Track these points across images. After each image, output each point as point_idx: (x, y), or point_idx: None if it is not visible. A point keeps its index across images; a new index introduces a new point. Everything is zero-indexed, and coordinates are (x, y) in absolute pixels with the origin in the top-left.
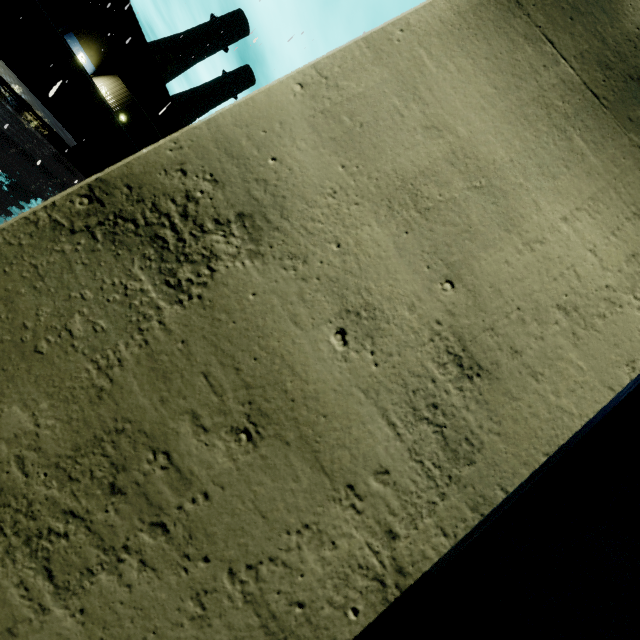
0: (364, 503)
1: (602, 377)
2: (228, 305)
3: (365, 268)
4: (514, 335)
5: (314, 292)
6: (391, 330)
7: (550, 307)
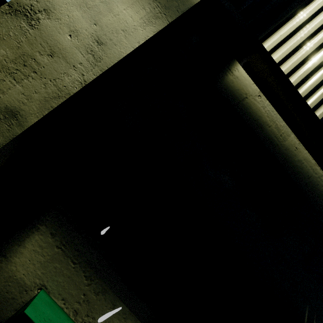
0: (77, 69)
1: (131, 45)
2: (44, 30)
3: (75, 21)
4: (111, 36)
5: (63, 27)
6: (81, 35)
7: (120, 30)
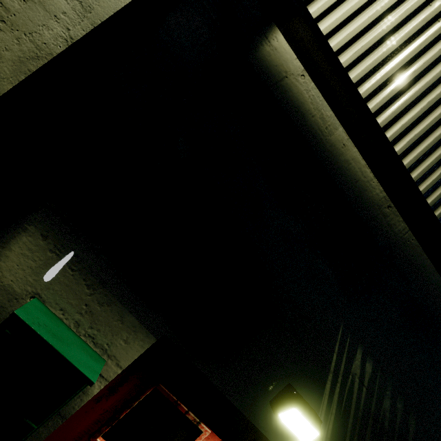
0: (60, 21)
1: None
2: None
3: None
4: None
5: None
6: None
7: None
